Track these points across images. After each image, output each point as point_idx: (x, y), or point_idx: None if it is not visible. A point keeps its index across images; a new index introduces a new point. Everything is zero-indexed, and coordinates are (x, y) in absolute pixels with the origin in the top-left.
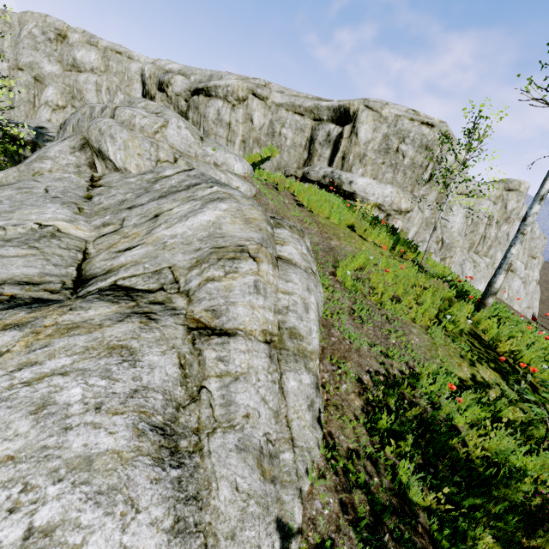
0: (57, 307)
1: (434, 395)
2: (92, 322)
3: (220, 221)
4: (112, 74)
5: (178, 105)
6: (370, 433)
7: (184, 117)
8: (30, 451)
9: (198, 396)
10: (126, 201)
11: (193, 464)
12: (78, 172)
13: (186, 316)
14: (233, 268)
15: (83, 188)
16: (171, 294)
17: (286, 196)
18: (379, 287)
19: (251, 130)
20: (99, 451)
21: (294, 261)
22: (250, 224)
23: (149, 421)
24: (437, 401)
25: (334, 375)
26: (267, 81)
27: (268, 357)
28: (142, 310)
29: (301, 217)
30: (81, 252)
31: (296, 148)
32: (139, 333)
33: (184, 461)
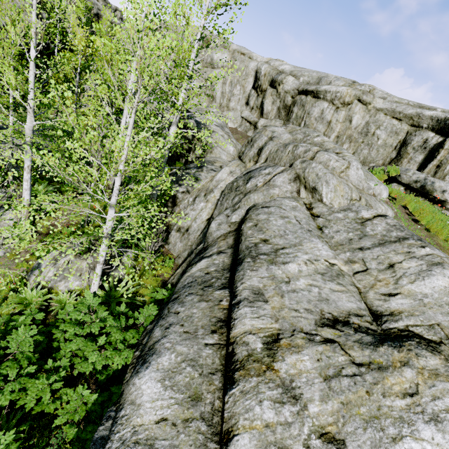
0: (407, 350)
1: None
2: (440, 371)
3: None
4: (235, 70)
5: (285, 99)
6: None
7: (286, 109)
8: None
9: None
10: (352, 240)
11: None
12: (296, 200)
13: None
14: None
15: (310, 217)
16: None
17: (401, 210)
18: None
19: (347, 129)
20: None
21: None
22: None
23: None
24: None
25: None
26: (371, 88)
27: None
28: None
29: (423, 237)
30: (355, 286)
31: (386, 148)
32: None
33: None
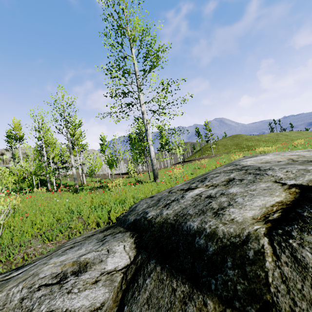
0: None
1: None
2: None
3: None
4: None
5: None
6: None
7: None
8: None
9: None
10: None
11: None
12: None
13: None
14: None
15: None
16: None
17: None
18: None
19: None
20: None
21: None
22: None
23: None
24: None
25: None
26: None
27: None
28: None
29: None
30: None
31: None
32: None
33: None
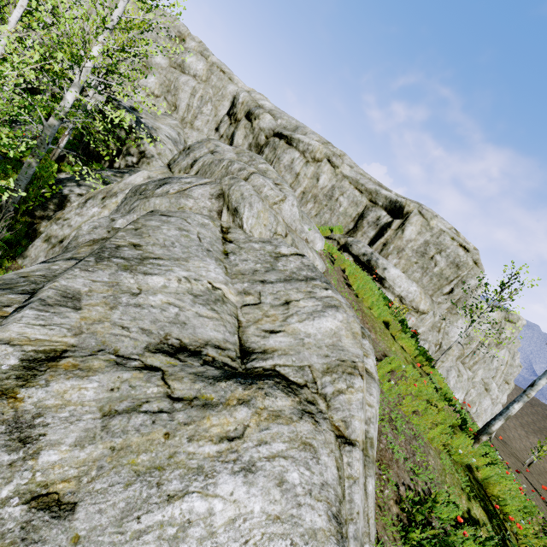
0: (257, 388)
1: (445, 521)
2: (285, 413)
3: (340, 333)
4: (210, 86)
5: (258, 137)
6: (402, 539)
7: (258, 148)
8: (286, 516)
9: (344, 494)
10: (258, 272)
11: (346, 546)
12: (212, 219)
13: (330, 421)
14: (351, 383)
15: (220, 240)
16: (313, 393)
17: (339, 272)
18: (407, 398)
19: (314, 187)
20: (317, 527)
21: (374, 374)
22: (356, 339)
23: (331, 510)
24: (446, 526)
25: (380, 478)
26: (342, 153)
27: (362, 463)
28: (307, 409)
29: (350, 300)
30: (236, 319)
31: (346, 217)
32: (315, 434)
33: (345, 544)
